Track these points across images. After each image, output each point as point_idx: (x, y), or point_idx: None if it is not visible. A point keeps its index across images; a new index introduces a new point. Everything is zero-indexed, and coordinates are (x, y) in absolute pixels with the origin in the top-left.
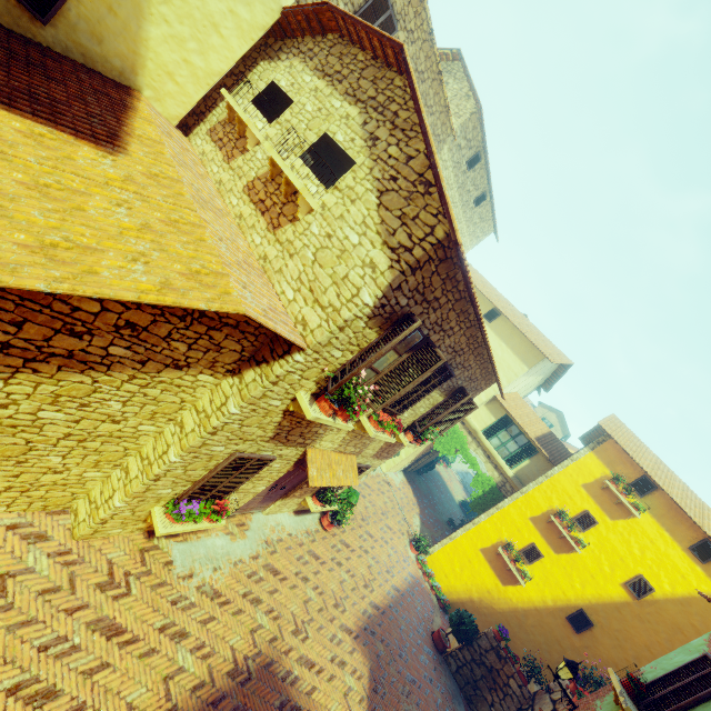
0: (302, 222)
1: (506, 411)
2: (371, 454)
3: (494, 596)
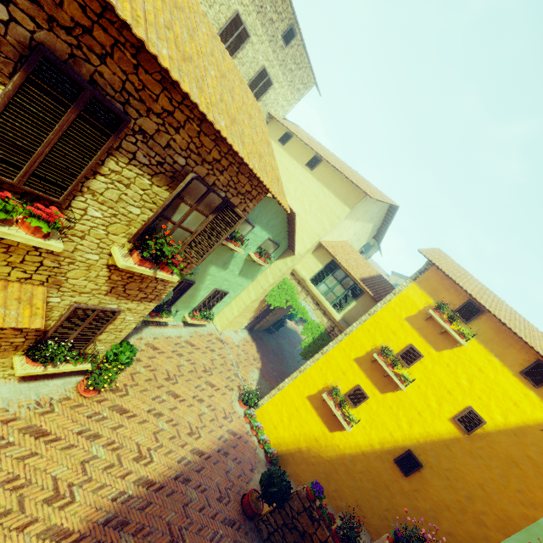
0: None
1: (331, 256)
2: (100, 291)
3: (322, 443)
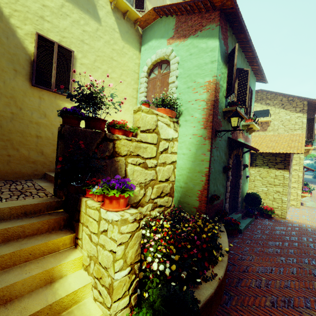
0: (271, 124)
1: None
2: None
3: None
